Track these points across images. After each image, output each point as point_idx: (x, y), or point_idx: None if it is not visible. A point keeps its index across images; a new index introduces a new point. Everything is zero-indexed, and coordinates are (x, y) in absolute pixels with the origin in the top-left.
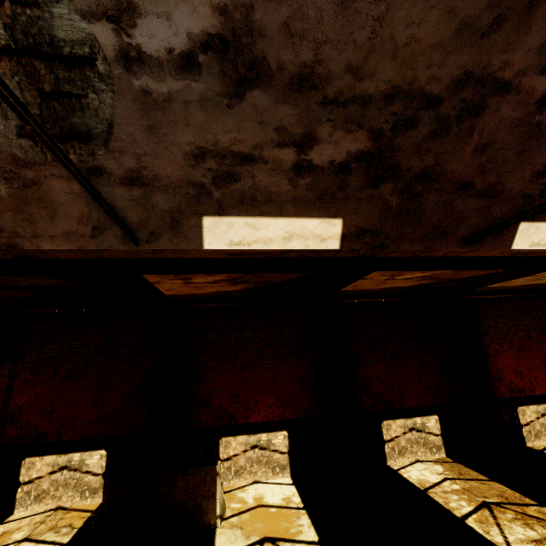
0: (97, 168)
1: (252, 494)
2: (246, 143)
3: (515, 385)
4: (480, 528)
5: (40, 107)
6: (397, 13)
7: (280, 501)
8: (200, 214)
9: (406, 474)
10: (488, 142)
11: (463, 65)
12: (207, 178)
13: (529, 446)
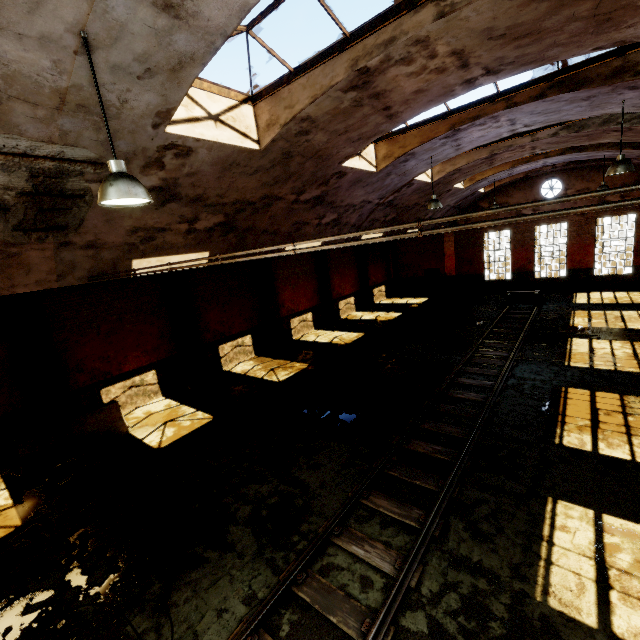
0: (67, 242)
1: (141, 413)
2: (163, 223)
3: (291, 308)
4: (269, 378)
5: (35, 215)
6: (240, 180)
7: (163, 408)
8: (131, 259)
9: (235, 371)
10: (274, 214)
11: (264, 193)
12: (137, 240)
13: (294, 339)
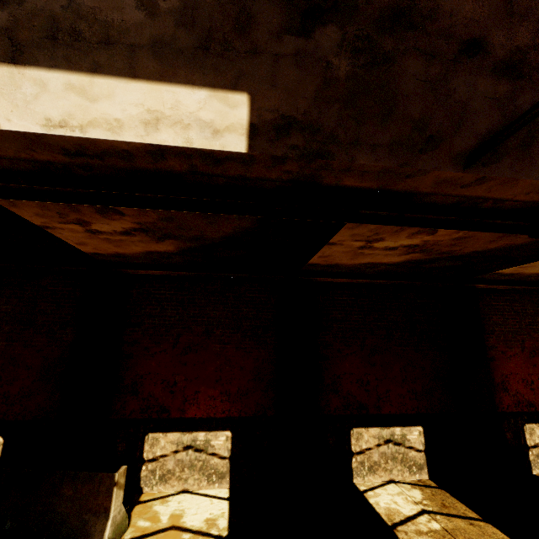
0: None
1: (172, 508)
2: None
3: (524, 396)
4: None
5: None
6: None
7: (201, 523)
8: None
9: (373, 499)
10: None
11: None
12: None
13: (536, 474)
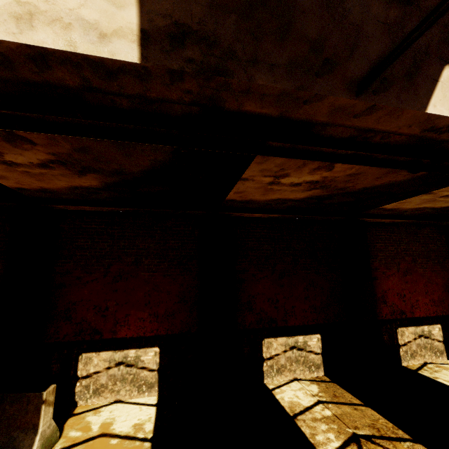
0: None
1: (104, 418)
2: None
3: (398, 307)
4: None
5: None
6: None
7: (129, 428)
8: None
9: (279, 395)
10: None
11: None
12: None
13: (404, 365)
